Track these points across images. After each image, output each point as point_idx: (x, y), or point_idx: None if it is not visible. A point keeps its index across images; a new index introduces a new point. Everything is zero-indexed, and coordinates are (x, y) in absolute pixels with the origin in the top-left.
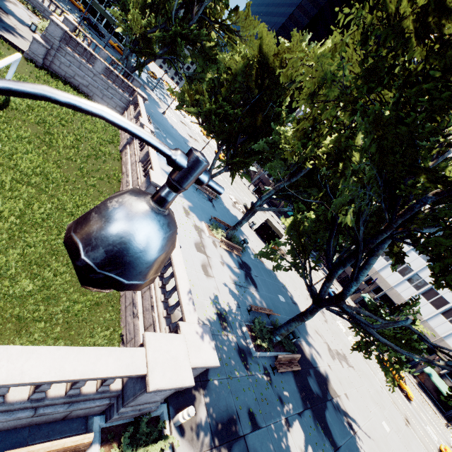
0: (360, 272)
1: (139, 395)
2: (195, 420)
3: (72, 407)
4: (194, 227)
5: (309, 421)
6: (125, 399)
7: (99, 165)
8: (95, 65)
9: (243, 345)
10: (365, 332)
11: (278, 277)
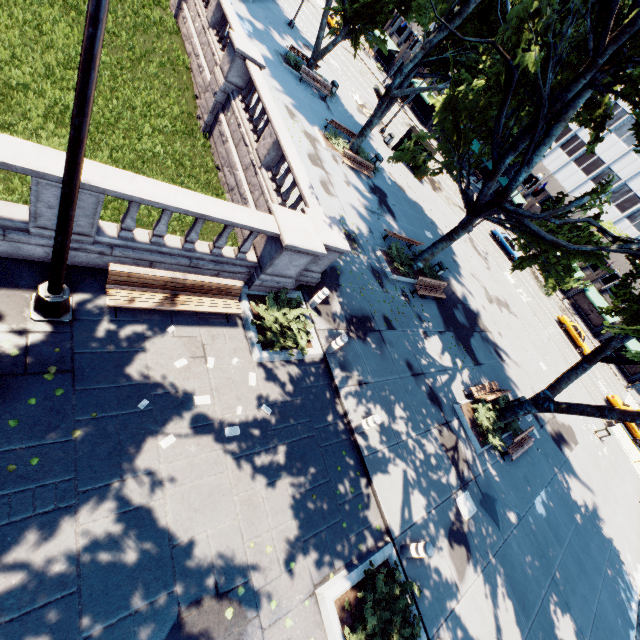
0: (535, 151)
1: (276, 258)
2: (330, 309)
3: (219, 266)
4: (304, 135)
5: (450, 340)
6: (263, 267)
7: (154, 42)
8: None
9: (377, 267)
10: (531, 241)
11: (426, 212)
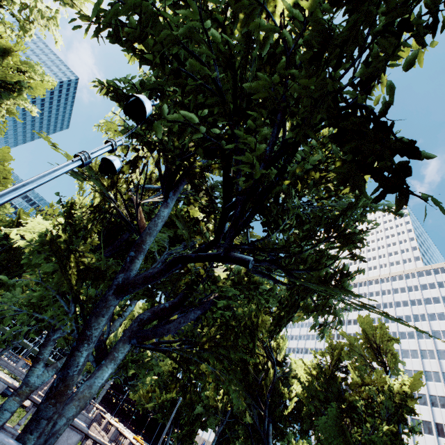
0: None
1: None
2: None
3: None
4: None
5: None
6: None
7: None
8: None
9: None
10: None
11: None
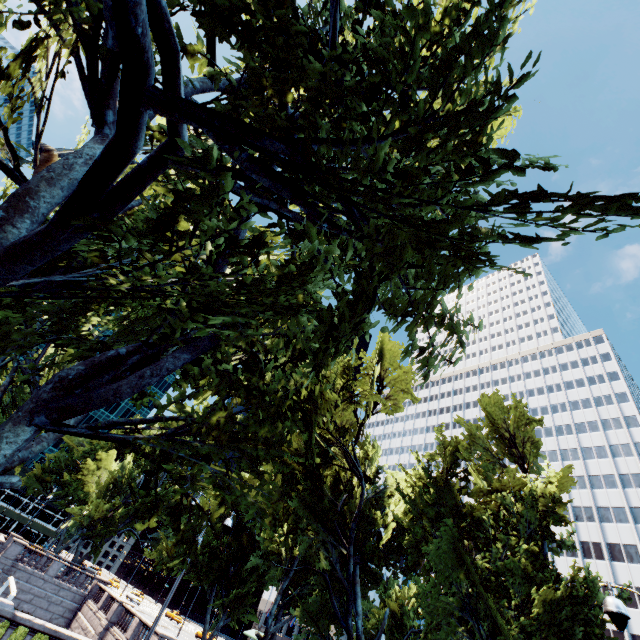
0: (356, 604)
1: None
2: None
3: None
4: None
5: None
6: None
7: None
8: (50, 568)
9: None
10: None
11: None
